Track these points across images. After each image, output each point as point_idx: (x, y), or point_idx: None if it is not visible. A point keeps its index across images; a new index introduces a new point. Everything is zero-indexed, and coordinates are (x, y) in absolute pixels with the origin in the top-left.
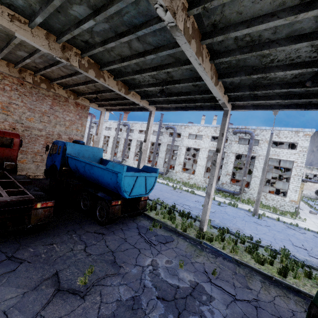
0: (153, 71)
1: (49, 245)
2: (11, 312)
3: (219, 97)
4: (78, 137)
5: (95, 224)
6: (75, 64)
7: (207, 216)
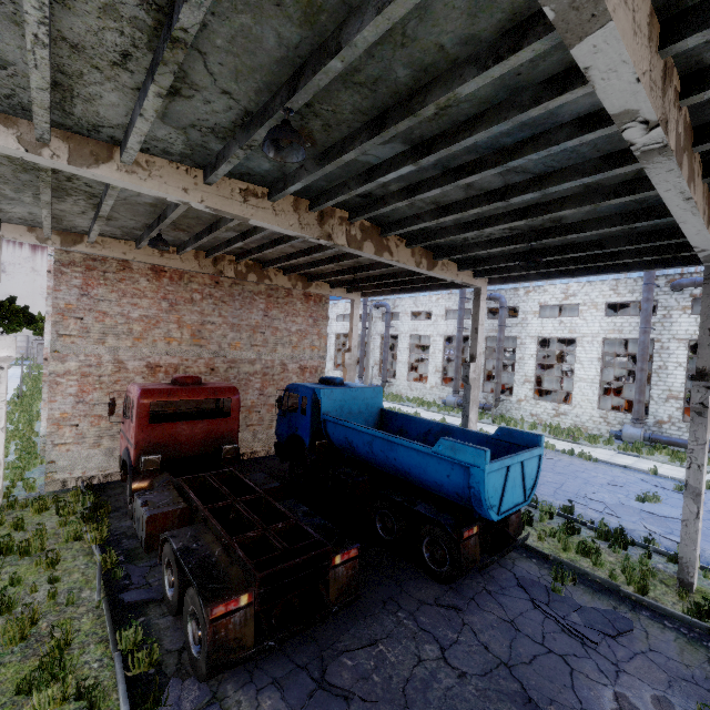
0: (517, 219)
1: (372, 647)
2: None
3: (708, 245)
4: (316, 363)
5: (424, 578)
6: (341, 242)
7: (698, 550)
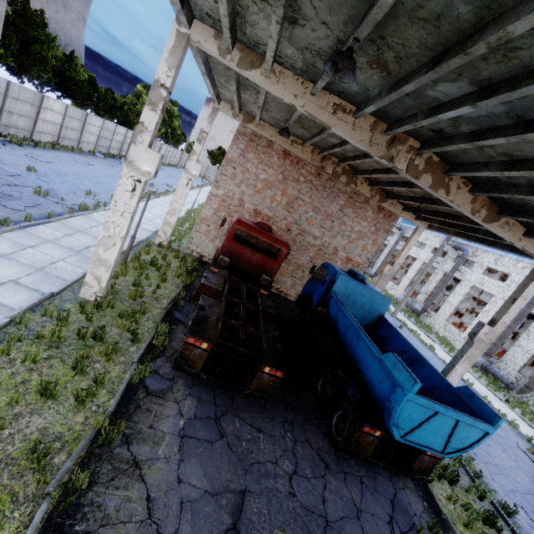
0: None
1: (256, 431)
2: (185, 509)
3: None
4: (360, 260)
5: (323, 433)
6: (401, 166)
7: None
